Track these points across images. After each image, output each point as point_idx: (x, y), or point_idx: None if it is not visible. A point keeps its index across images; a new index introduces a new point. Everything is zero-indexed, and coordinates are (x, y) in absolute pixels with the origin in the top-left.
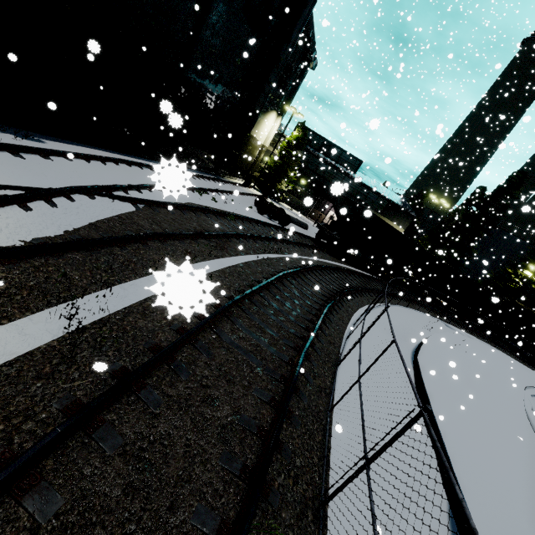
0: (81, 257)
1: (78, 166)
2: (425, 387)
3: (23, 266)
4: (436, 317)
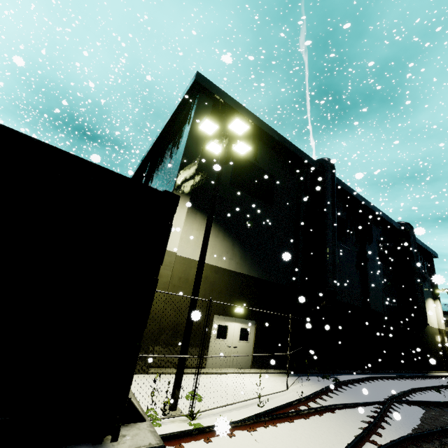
0: None
1: (366, 386)
2: None
3: (434, 444)
4: None
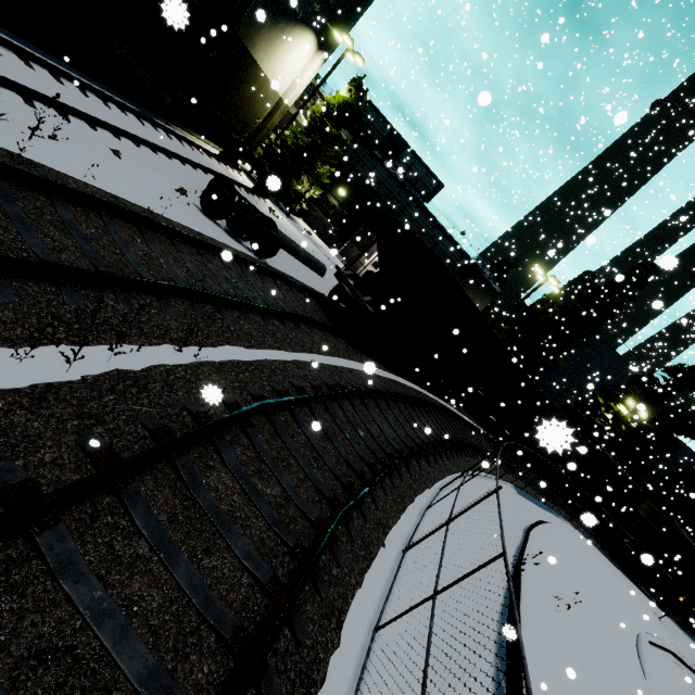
0: None
1: None
2: None
3: None
4: (507, 478)
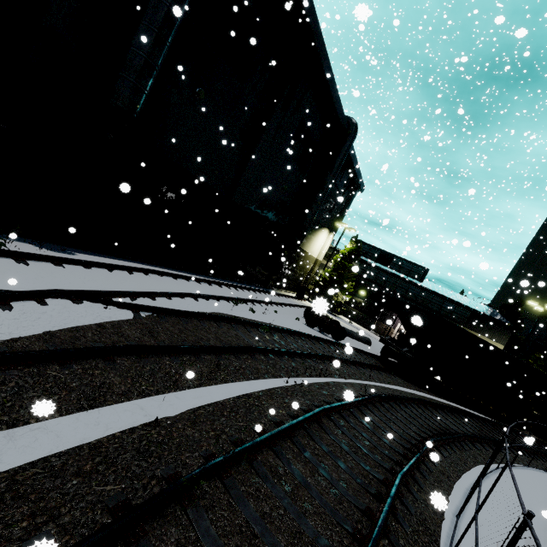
0: None
1: (93, 274)
2: None
3: None
4: None
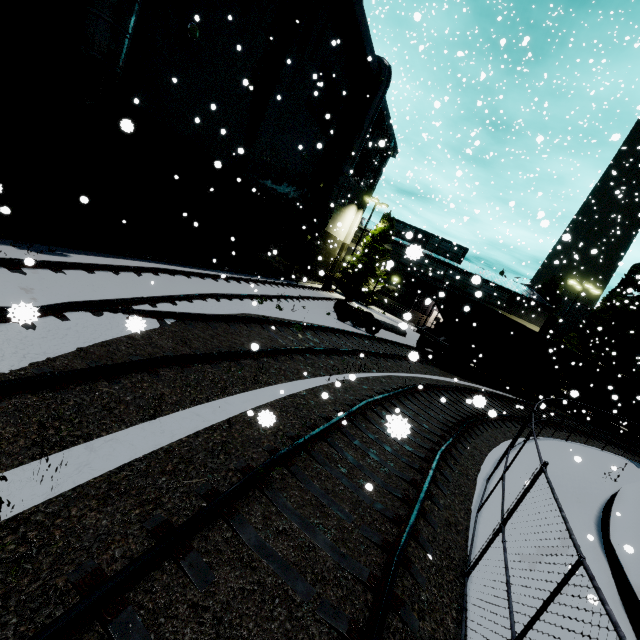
0: (34, 402)
1: (100, 279)
2: None
3: None
4: (617, 453)
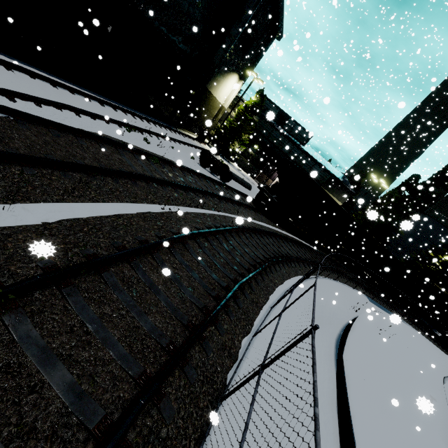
0: None
1: None
2: (351, 416)
3: None
4: (361, 291)
